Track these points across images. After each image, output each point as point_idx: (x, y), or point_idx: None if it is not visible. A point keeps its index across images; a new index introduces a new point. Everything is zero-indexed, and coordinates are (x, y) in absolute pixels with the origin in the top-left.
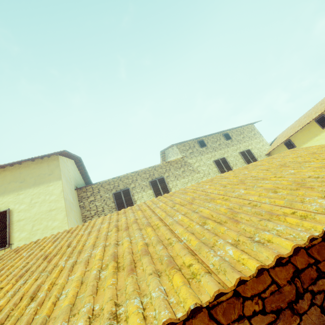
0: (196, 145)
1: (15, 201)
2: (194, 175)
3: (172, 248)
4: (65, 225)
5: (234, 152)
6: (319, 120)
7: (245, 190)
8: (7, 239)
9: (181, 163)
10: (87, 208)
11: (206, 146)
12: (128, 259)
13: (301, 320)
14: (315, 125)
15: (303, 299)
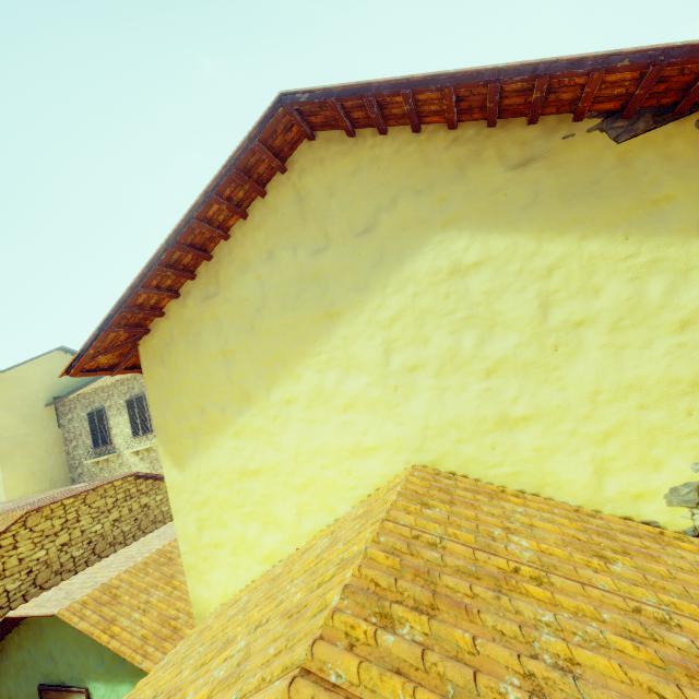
0: None
1: None
2: None
3: None
4: (0, 472)
5: None
6: None
7: None
8: None
9: None
10: (67, 429)
11: None
12: None
13: None
14: None
15: None
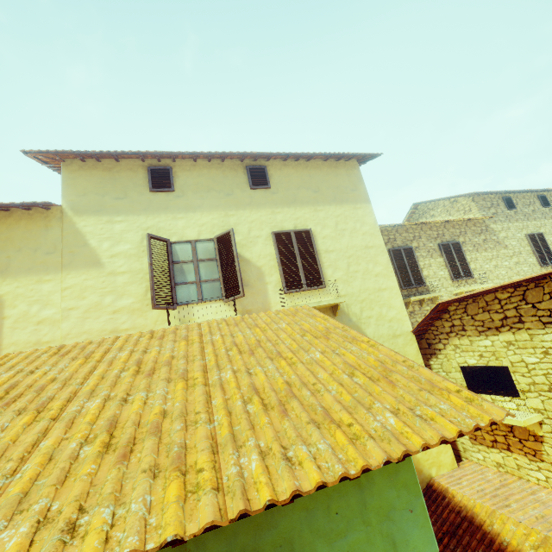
0: (501, 204)
1: (314, 220)
2: (500, 251)
3: None
4: (392, 275)
5: None
6: None
7: None
8: (321, 275)
9: (480, 227)
10: None
11: (515, 209)
12: None
13: None
14: None
15: None
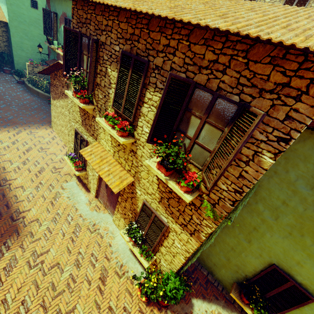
0: None
1: None
2: None
3: None
4: None
5: None
6: None
7: (181, 3)
8: None
9: None
10: None
11: None
12: None
13: (126, 45)
14: None
15: (129, 41)
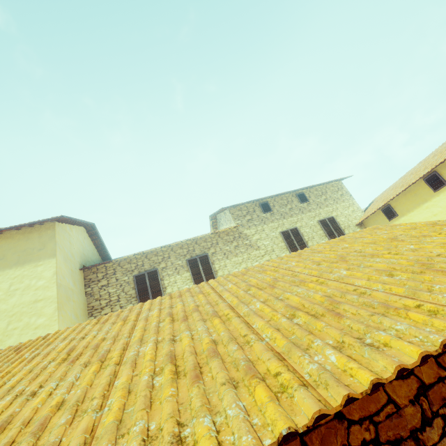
0: (257, 210)
1: None
2: (251, 253)
3: (79, 423)
4: (55, 323)
5: (312, 220)
6: (430, 179)
7: (262, 304)
8: None
9: (233, 235)
10: (96, 297)
11: (271, 211)
12: (6, 440)
13: None
14: (424, 186)
15: None
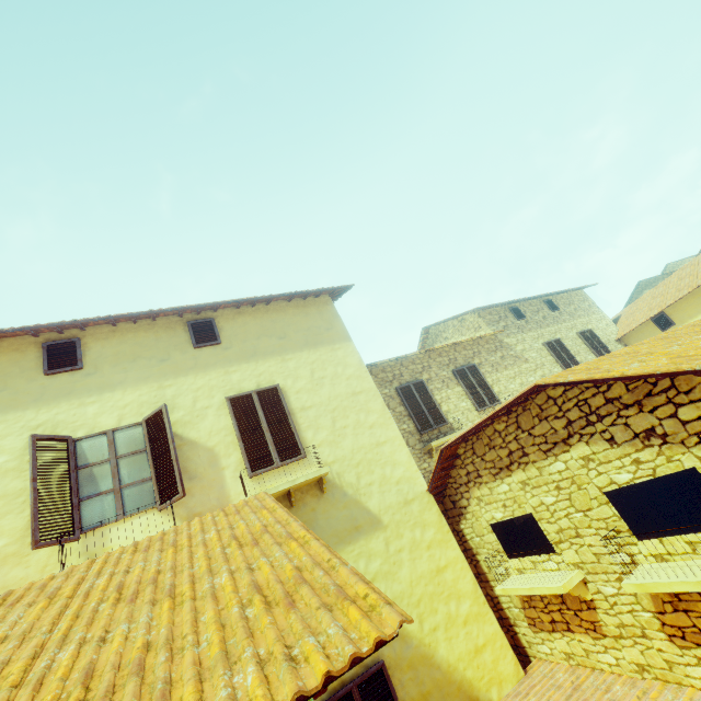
0: (509, 316)
1: (283, 373)
2: (521, 366)
3: None
4: (391, 422)
5: (570, 331)
6: None
7: None
8: (298, 441)
9: (494, 343)
10: None
11: (525, 318)
12: None
13: None
14: None
15: None
